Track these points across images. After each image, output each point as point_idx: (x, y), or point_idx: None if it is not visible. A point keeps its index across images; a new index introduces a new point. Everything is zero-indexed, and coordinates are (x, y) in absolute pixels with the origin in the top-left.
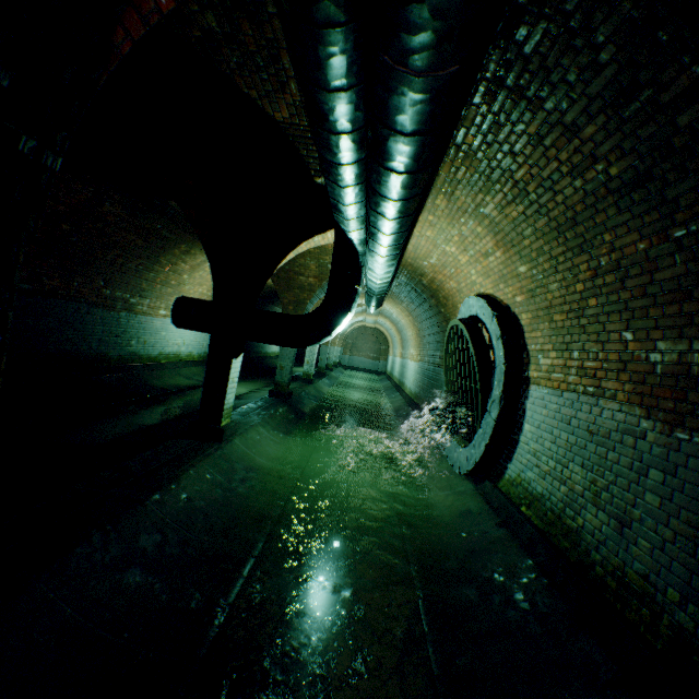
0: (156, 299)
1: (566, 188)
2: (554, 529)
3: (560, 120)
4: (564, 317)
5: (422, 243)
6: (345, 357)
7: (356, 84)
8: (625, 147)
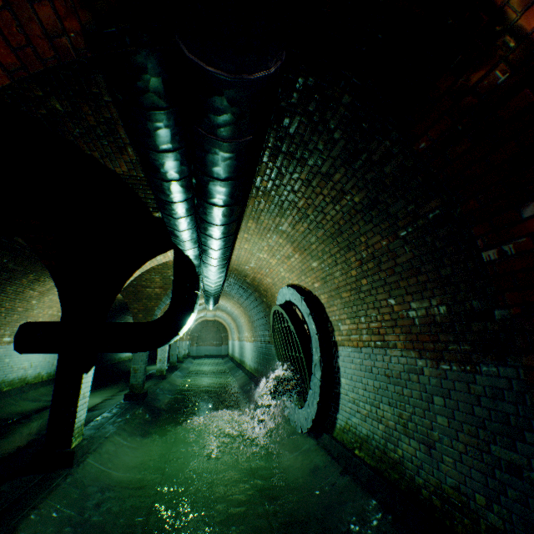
0: None
1: (331, 211)
2: (383, 464)
3: (319, 171)
4: (349, 294)
5: (242, 253)
6: (193, 348)
7: (180, 148)
8: (360, 185)
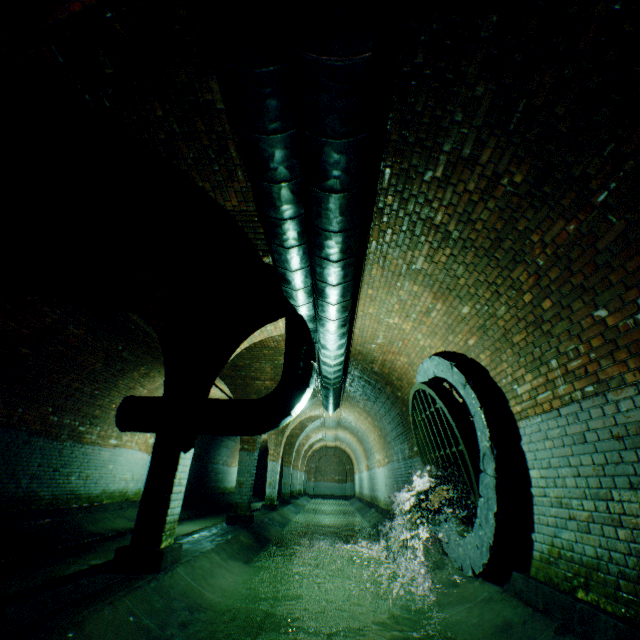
0: (108, 427)
1: (482, 212)
2: None
3: (459, 155)
4: (524, 333)
5: (366, 322)
6: (310, 484)
7: (290, 129)
8: (520, 154)
